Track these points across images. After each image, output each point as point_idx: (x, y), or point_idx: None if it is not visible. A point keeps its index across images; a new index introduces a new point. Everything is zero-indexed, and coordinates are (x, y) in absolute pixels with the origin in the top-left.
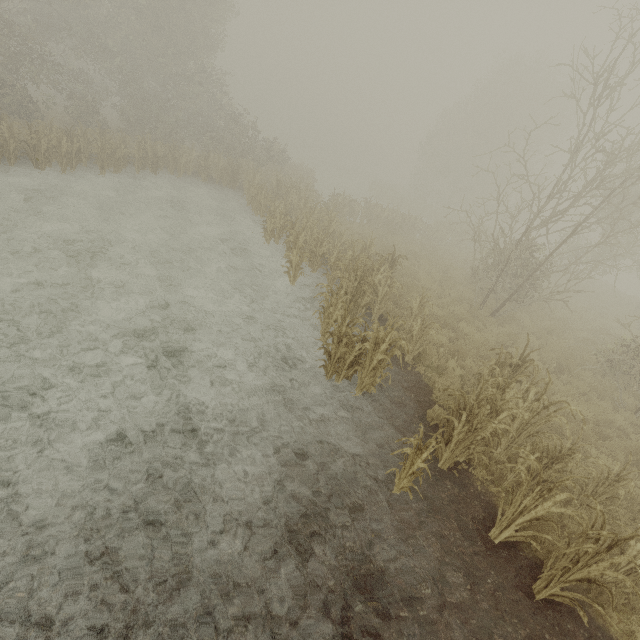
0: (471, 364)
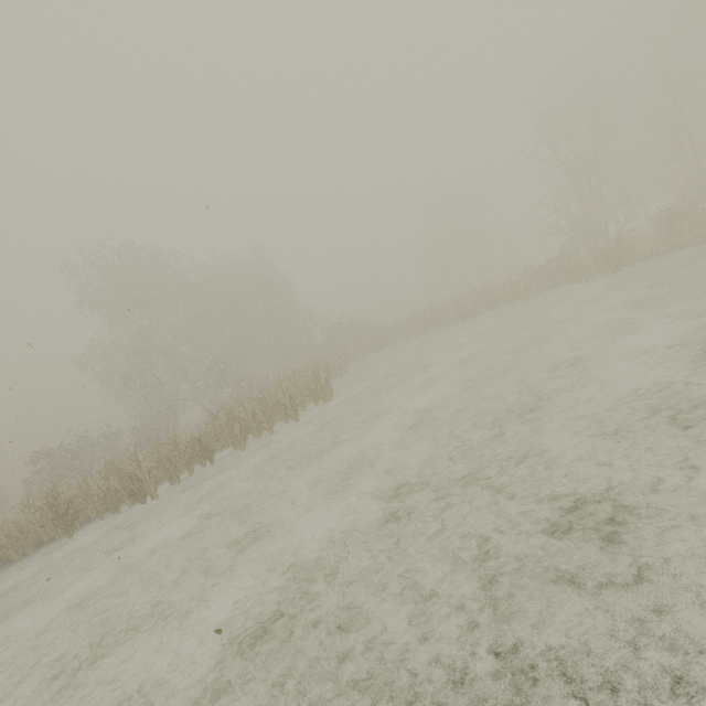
0: (645, 242)
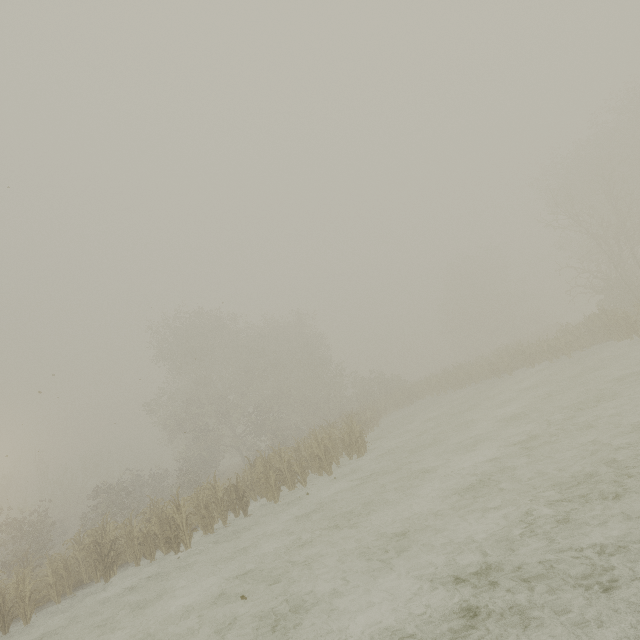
0: None
